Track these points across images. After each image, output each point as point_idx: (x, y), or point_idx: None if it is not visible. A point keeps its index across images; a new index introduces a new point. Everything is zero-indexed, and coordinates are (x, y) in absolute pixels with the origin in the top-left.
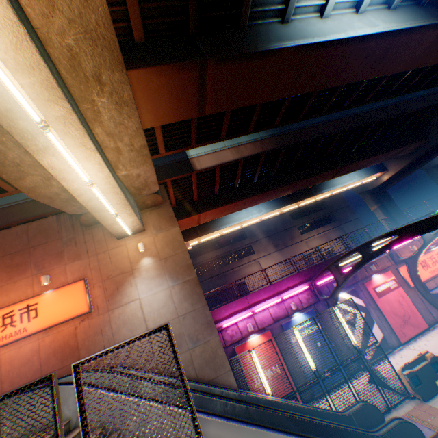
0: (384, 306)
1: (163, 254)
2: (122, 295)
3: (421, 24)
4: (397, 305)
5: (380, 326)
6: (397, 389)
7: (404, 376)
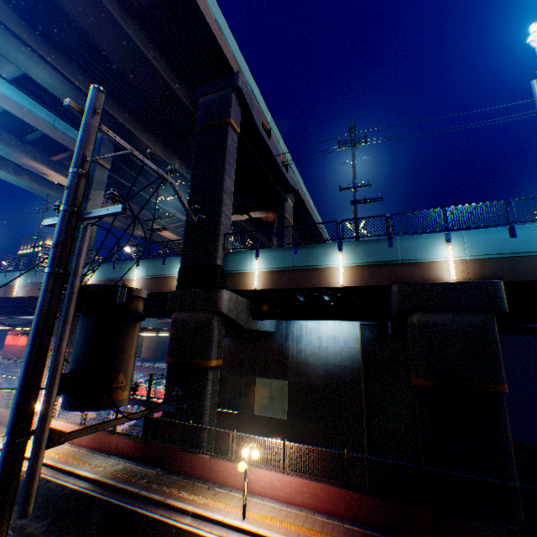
0: None
1: None
2: None
3: None
4: None
5: None
6: None
7: None
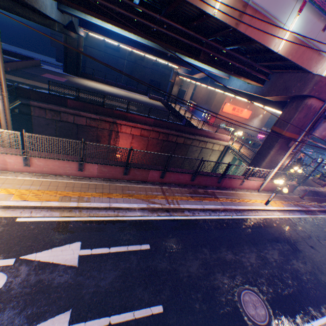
0: None
1: (264, 116)
2: (252, 120)
3: None
4: None
5: None
6: None
7: None
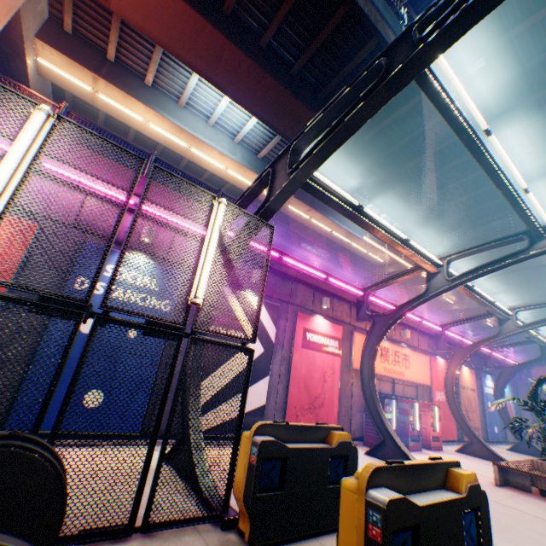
0: (300, 365)
1: None
2: None
3: None
4: (320, 378)
5: (273, 390)
6: (211, 491)
7: (253, 447)
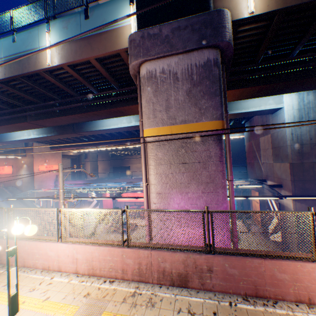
0: (105, 202)
1: (29, 165)
2: (20, 172)
3: (45, 136)
4: (110, 204)
5: (101, 207)
6: None
7: None
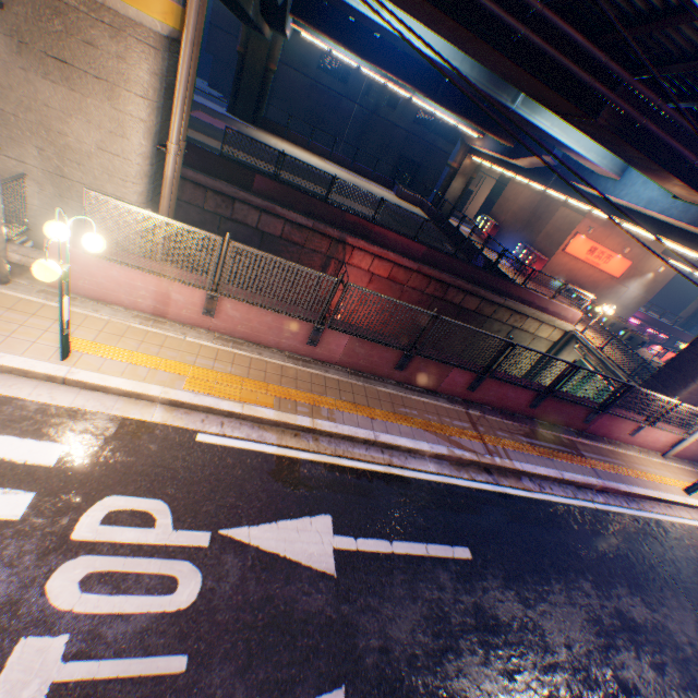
0: None
1: (656, 279)
2: (627, 282)
3: None
4: None
5: None
6: None
7: None
